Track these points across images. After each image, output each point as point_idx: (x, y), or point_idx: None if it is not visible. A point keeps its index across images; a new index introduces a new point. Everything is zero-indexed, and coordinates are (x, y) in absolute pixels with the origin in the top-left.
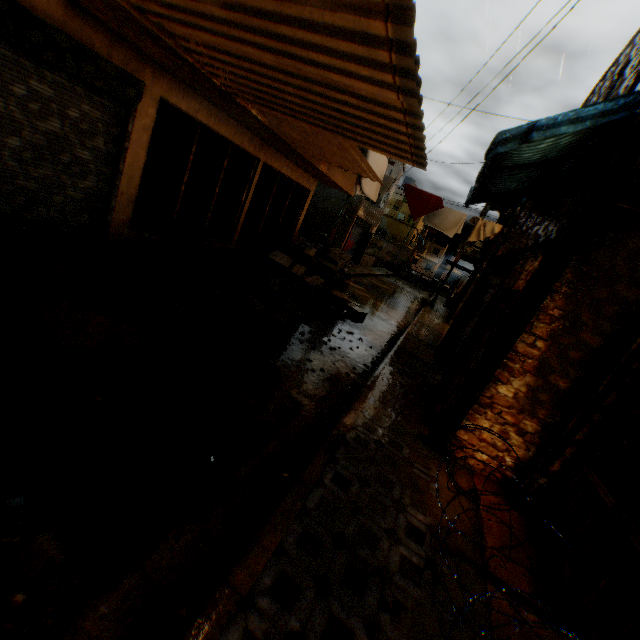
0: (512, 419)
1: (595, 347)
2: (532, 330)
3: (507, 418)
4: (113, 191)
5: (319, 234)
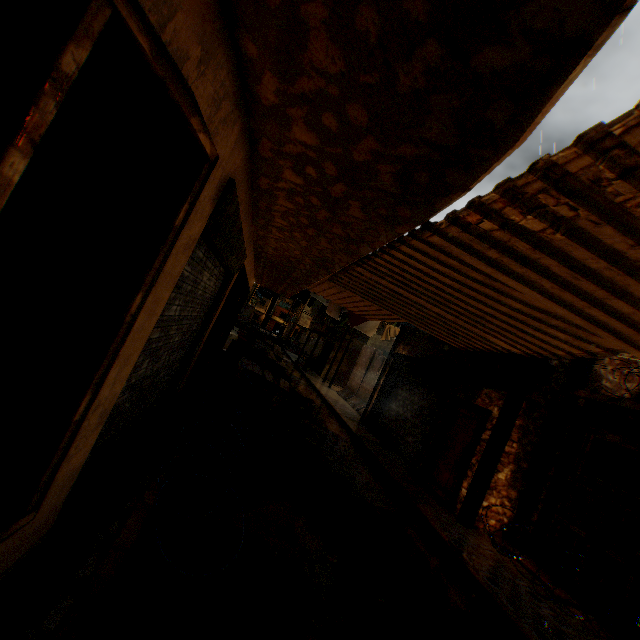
0: (505, 492)
1: (536, 443)
2: (511, 438)
3: (503, 493)
4: (193, 351)
5: (255, 329)
